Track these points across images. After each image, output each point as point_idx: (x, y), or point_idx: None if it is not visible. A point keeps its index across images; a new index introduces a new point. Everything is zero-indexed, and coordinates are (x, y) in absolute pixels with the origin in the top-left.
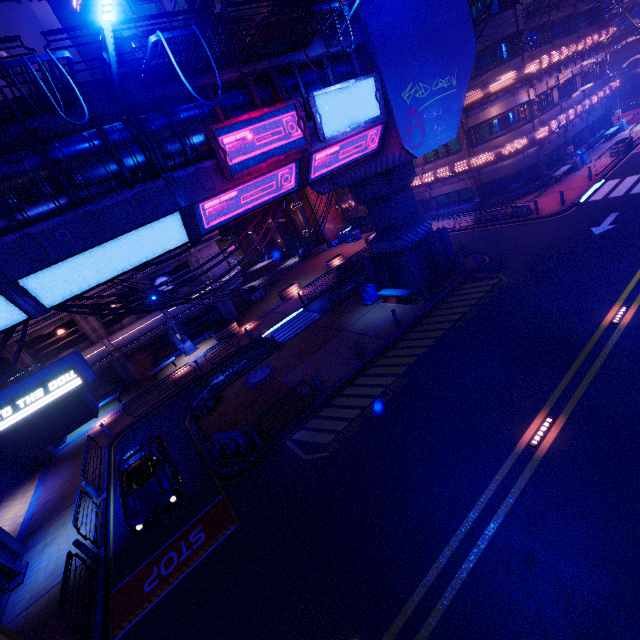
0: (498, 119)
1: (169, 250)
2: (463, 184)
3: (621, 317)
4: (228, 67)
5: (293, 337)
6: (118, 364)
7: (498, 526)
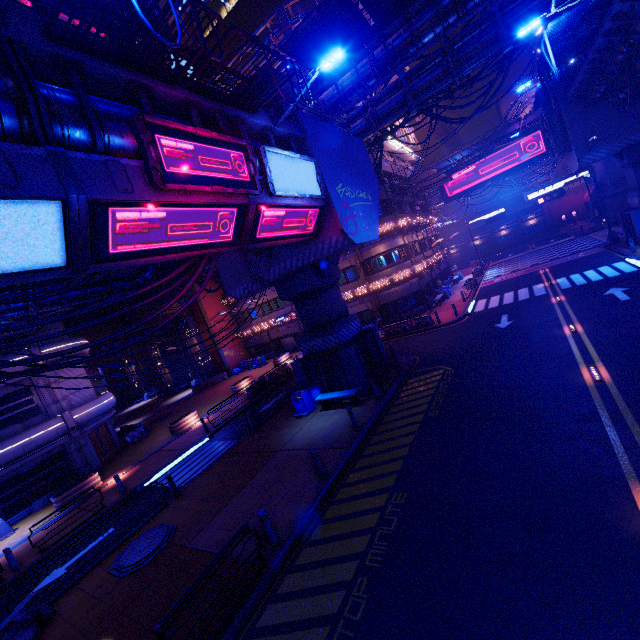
0: (385, 255)
1: (21, 270)
2: (365, 306)
3: (599, 375)
4: (171, 82)
5: (200, 474)
6: None
7: None
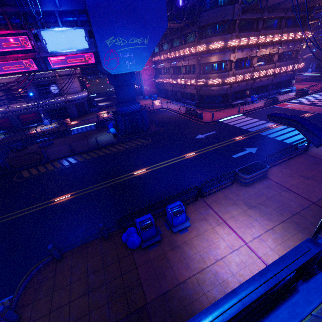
0: (214, 64)
1: None
2: (194, 91)
3: (139, 172)
4: None
5: (74, 134)
6: (12, 118)
7: (14, 217)
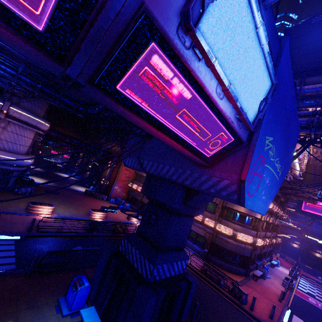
0: (242, 215)
1: None
2: (204, 233)
3: None
4: None
5: None
6: None
7: None
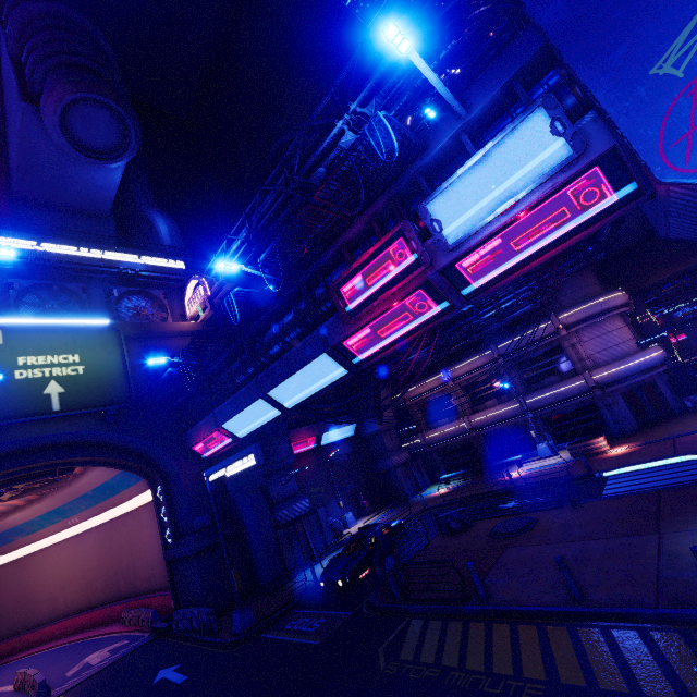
0: None
1: (338, 378)
2: None
3: None
4: (352, 223)
5: (609, 497)
6: (476, 443)
7: None
